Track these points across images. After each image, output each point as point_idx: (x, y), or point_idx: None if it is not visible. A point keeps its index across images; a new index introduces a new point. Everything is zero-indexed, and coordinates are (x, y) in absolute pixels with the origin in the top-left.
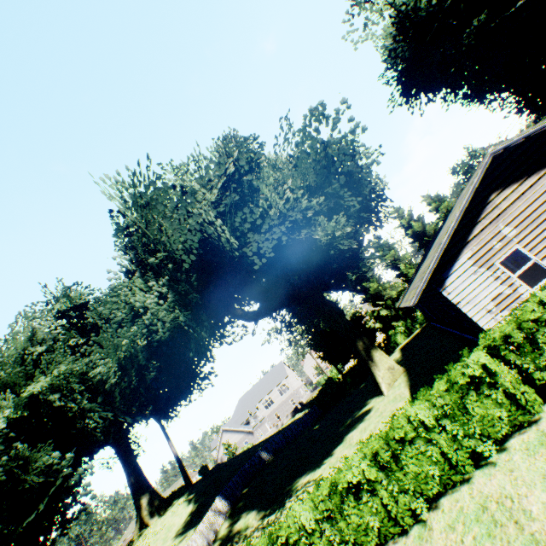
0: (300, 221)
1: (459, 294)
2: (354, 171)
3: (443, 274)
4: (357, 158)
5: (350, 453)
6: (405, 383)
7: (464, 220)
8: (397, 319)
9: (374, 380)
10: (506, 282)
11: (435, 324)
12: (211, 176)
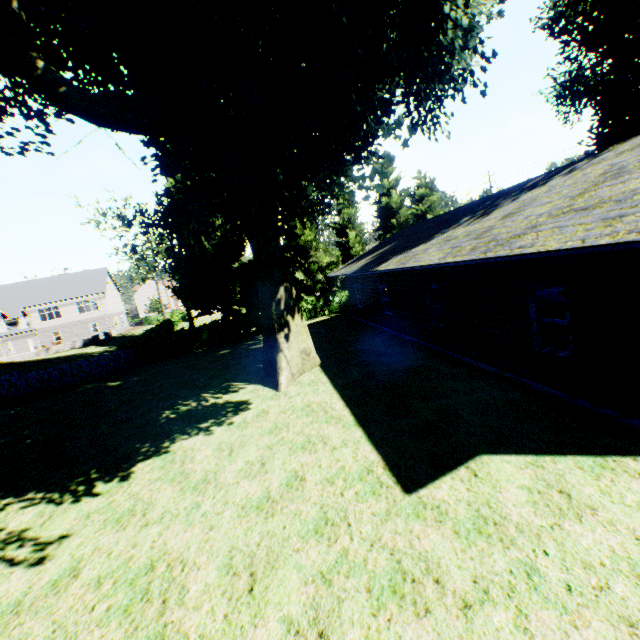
0: None
1: None
2: None
3: None
4: None
5: (180, 510)
6: (331, 388)
7: None
8: (310, 293)
9: (269, 360)
10: None
11: (365, 321)
12: None
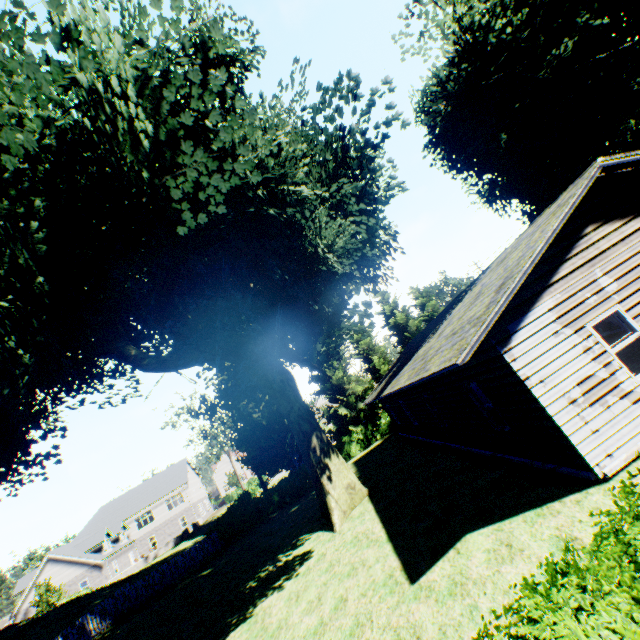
0: (289, 192)
1: (530, 364)
2: (370, 192)
3: (509, 325)
4: (379, 175)
5: None
6: (374, 514)
7: (548, 251)
8: (357, 423)
9: (323, 503)
10: (600, 359)
11: (408, 435)
12: (146, 37)
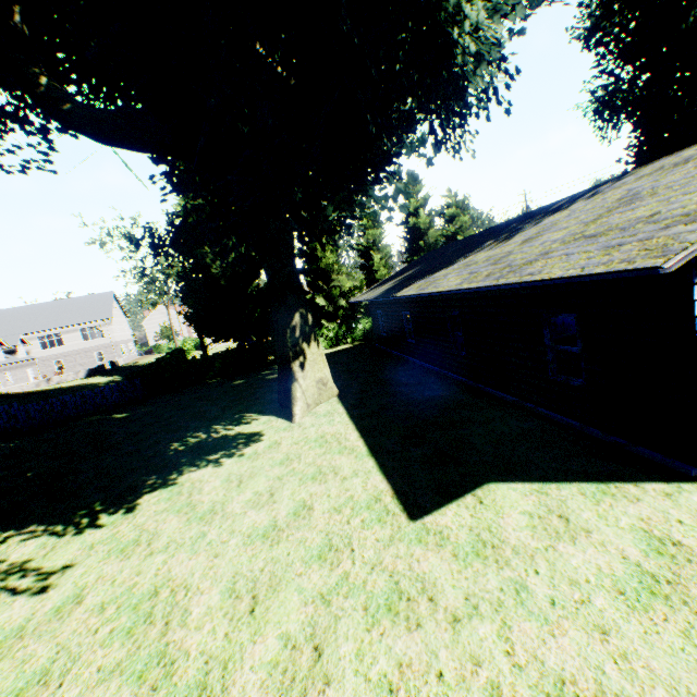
0: None
1: None
2: None
3: None
4: None
5: (185, 540)
6: (347, 419)
7: None
8: (331, 320)
9: (284, 390)
10: None
11: (389, 349)
12: None
